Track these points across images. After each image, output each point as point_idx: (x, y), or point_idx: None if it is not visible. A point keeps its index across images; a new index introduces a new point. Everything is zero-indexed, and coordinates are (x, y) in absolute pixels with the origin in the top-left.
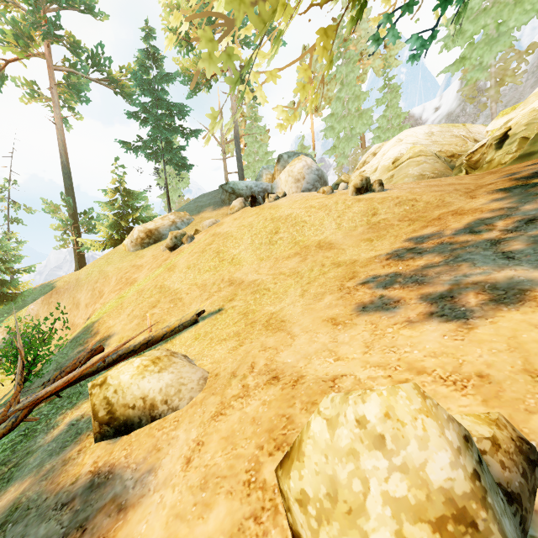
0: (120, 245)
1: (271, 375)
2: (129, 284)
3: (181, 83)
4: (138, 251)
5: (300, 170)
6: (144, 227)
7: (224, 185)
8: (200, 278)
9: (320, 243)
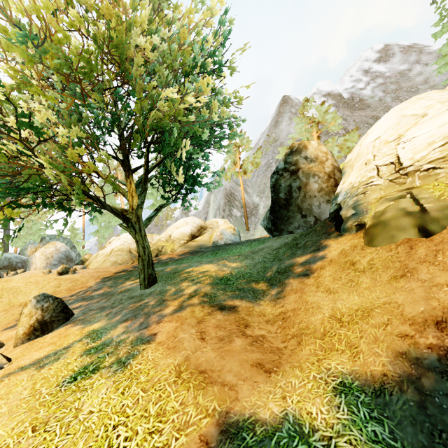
0: None
1: None
2: None
3: None
4: None
5: (51, 251)
6: None
7: None
8: None
9: (22, 303)
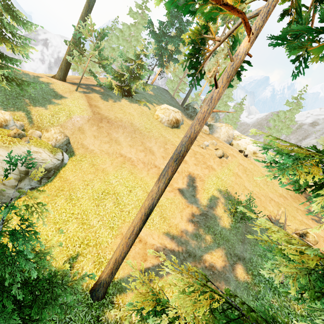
0: (142, 106)
1: (323, 238)
2: (212, 168)
3: (196, 23)
4: (171, 129)
5: (232, 133)
6: (175, 115)
7: (194, 108)
8: (256, 189)
9: (283, 195)
